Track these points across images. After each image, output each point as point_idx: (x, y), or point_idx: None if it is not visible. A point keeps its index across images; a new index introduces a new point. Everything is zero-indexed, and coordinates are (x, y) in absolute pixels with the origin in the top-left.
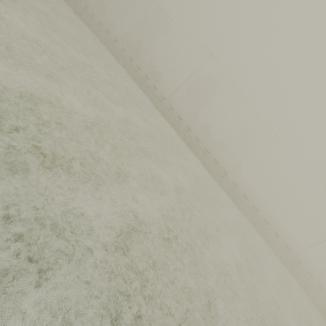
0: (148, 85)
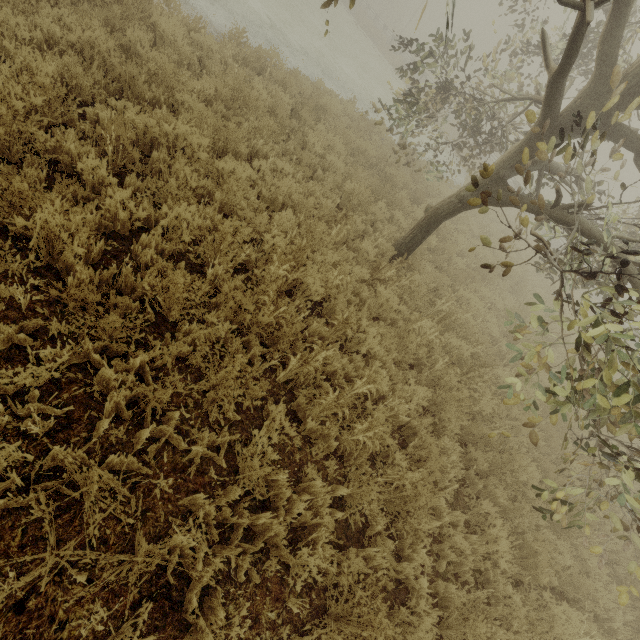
0: None
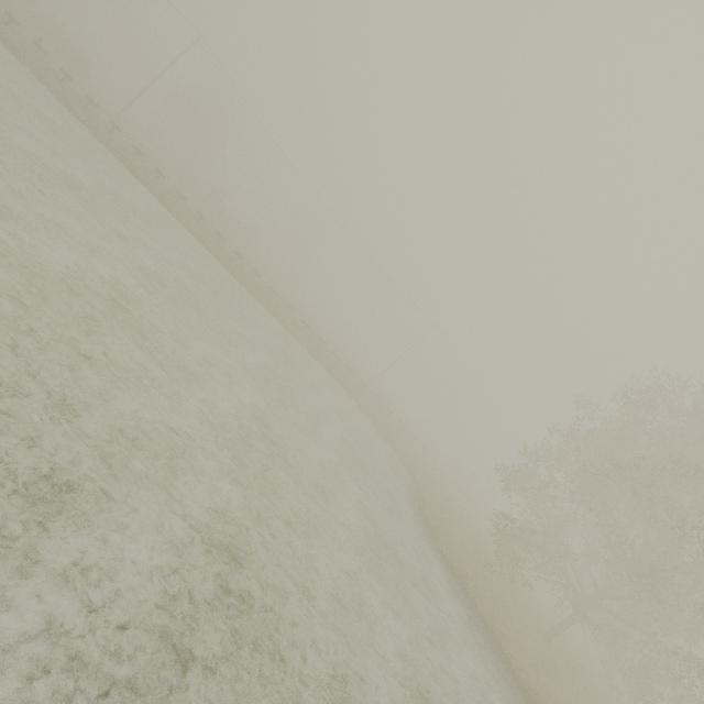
0: (50, 69)
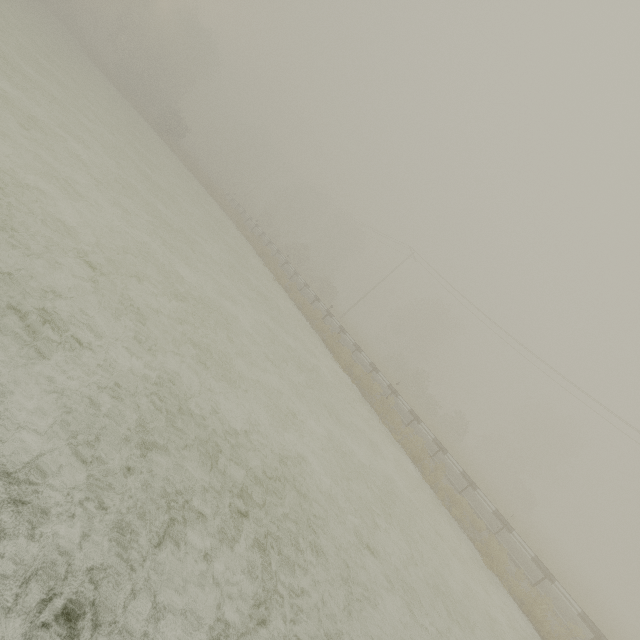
0: (290, 274)
